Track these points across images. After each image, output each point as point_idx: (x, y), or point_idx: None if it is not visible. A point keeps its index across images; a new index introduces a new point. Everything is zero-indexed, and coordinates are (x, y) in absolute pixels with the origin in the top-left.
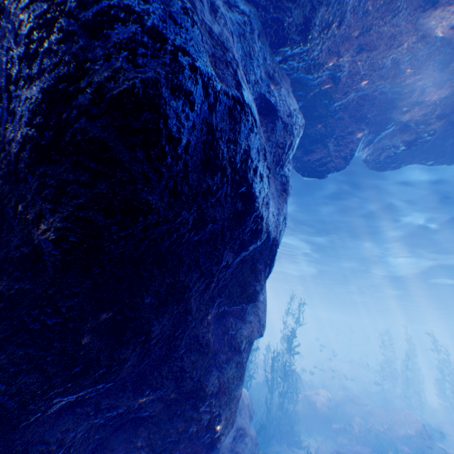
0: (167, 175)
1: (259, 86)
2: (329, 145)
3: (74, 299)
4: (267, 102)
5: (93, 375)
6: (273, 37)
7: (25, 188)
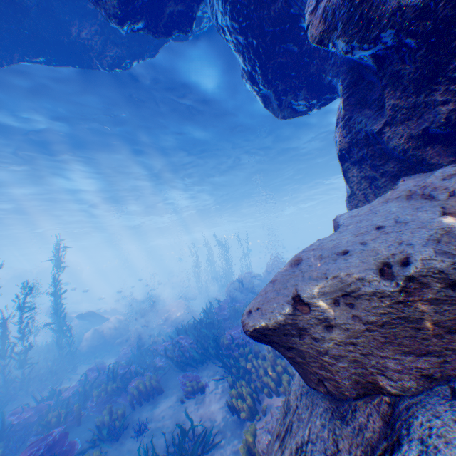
0: None
1: None
2: None
3: None
4: None
5: None
6: None
7: None
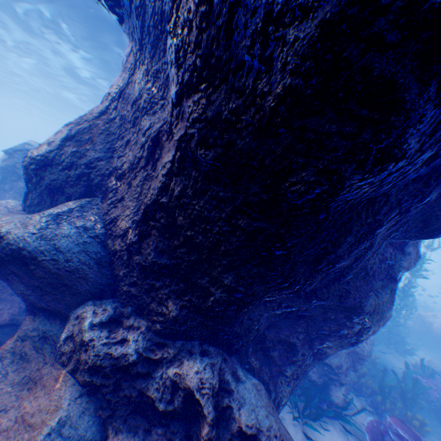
0: None
1: None
2: None
3: (298, 238)
4: None
5: (293, 289)
6: None
7: (274, 142)
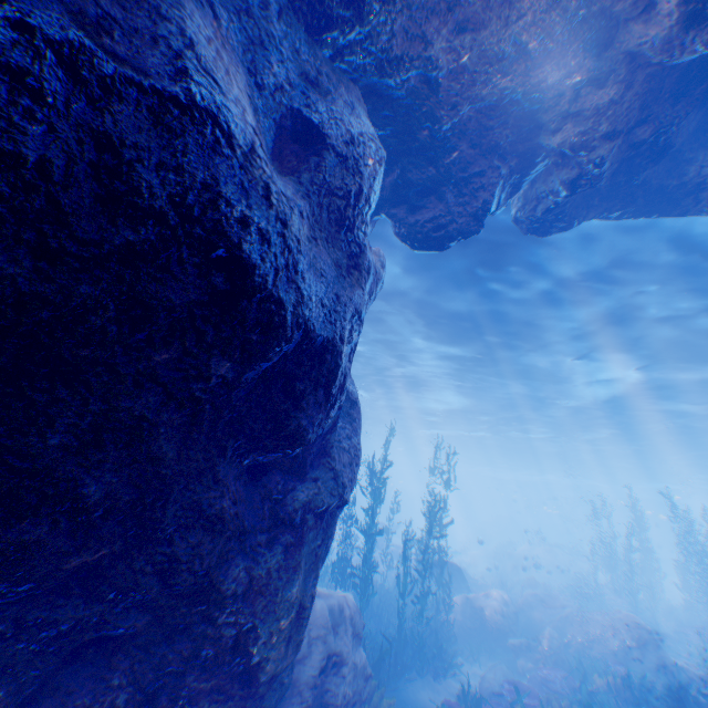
0: (11, 218)
1: (289, 96)
2: (447, 195)
3: None
4: (305, 122)
5: None
6: (307, 14)
7: None
